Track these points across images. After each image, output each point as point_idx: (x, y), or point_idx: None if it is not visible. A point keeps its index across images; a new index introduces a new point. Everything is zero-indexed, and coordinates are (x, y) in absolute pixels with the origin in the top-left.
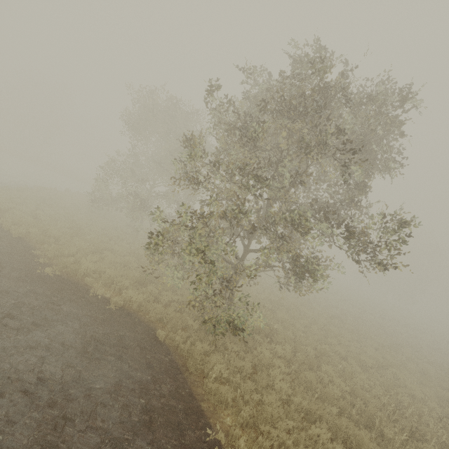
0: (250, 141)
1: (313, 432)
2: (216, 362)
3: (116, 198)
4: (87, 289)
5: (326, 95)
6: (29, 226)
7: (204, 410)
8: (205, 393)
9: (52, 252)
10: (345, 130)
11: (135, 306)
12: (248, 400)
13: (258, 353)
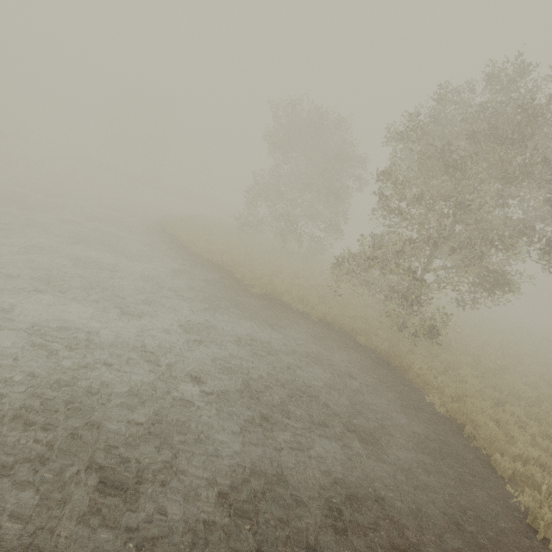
0: (444, 169)
1: (508, 409)
2: (413, 360)
3: (261, 222)
4: (289, 304)
5: (534, 122)
6: (218, 254)
7: (416, 387)
8: (412, 379)
9: (250, 275)
10: (551, 149)
11: (330, 319)
12: (446, 387)
13: (443, 359)
